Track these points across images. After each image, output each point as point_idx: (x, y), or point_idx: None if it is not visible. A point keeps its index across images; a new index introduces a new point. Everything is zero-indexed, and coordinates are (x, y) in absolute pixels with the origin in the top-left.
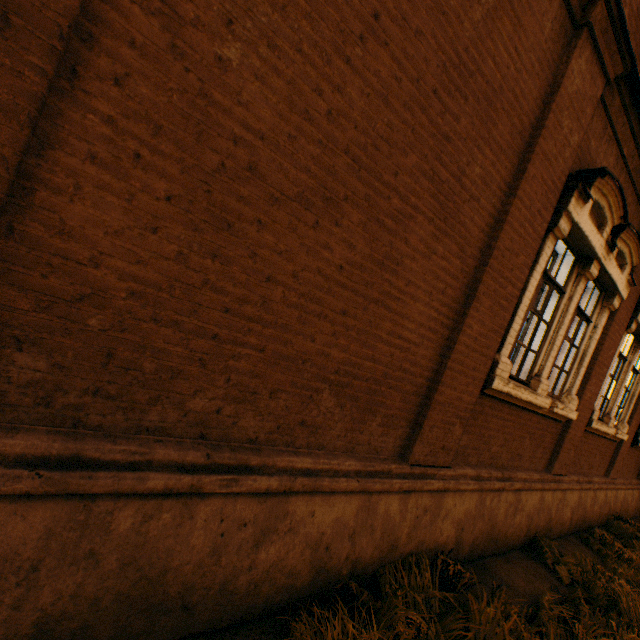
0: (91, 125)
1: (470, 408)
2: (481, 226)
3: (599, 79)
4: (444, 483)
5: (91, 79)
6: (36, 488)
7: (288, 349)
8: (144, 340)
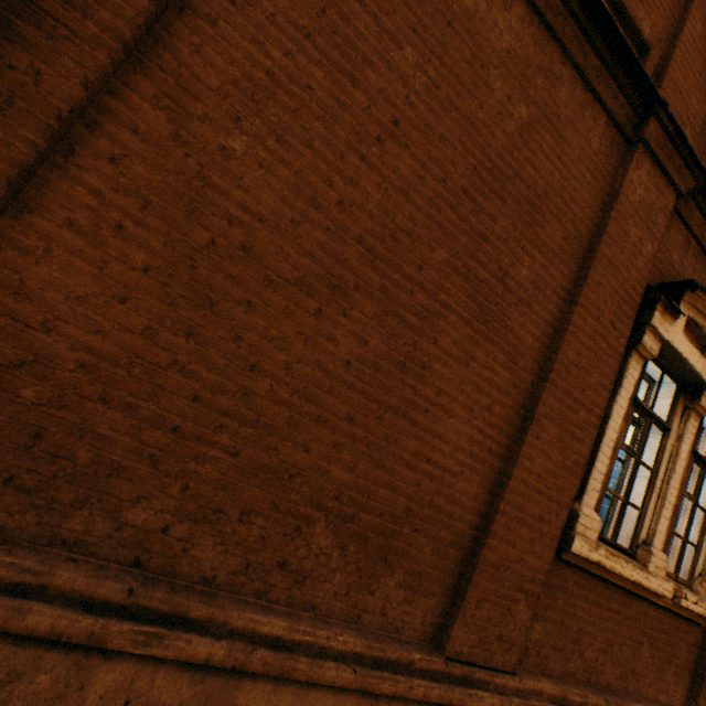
0: (77, 195)
1: (540, 579)
2: (536, 334)
3: (668, 191)
4: (502, 700)
5: (87, 157)
6: None
7: (271, 457)
8: (85, 422)
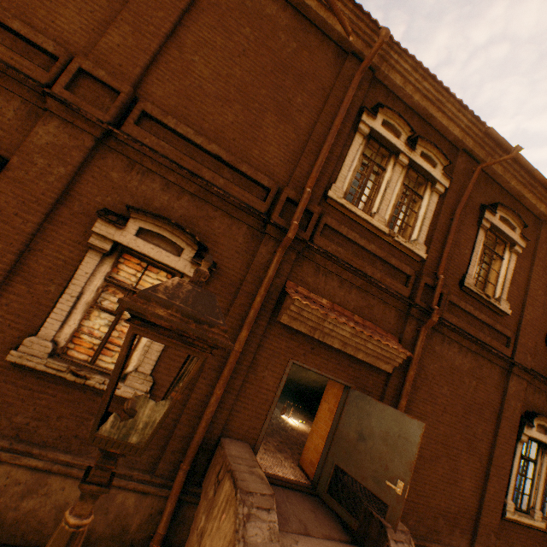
0: None
1: (497, 526)
2: (485, 447)
3: (523, 381)
4: None
5: None
6: None
7: (429, 503)
8: None
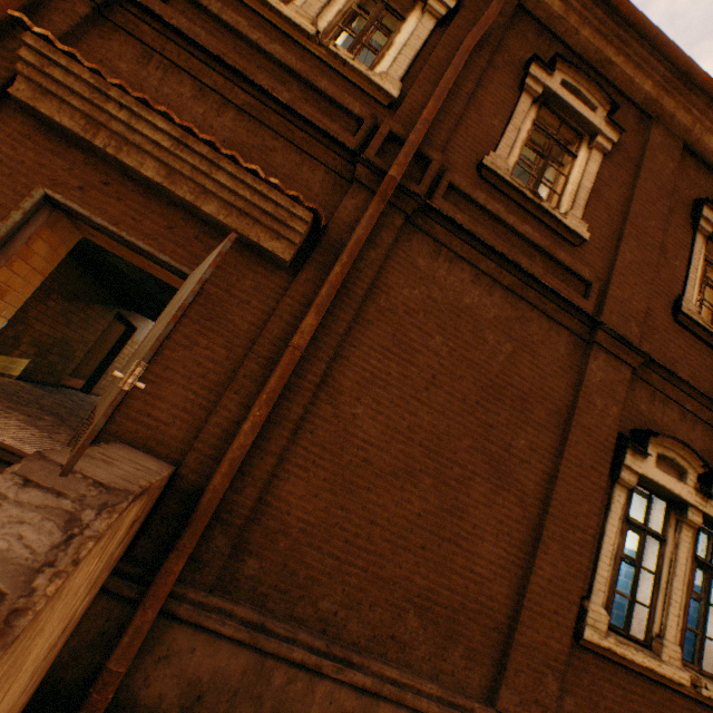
0: (298, 451)
1: (562, 658)
2: (536, 480)
3: (623, 367)
4: None
5: (302, 433)
6: (246, 638)
7: (383, 571)
8: (302, 556)
